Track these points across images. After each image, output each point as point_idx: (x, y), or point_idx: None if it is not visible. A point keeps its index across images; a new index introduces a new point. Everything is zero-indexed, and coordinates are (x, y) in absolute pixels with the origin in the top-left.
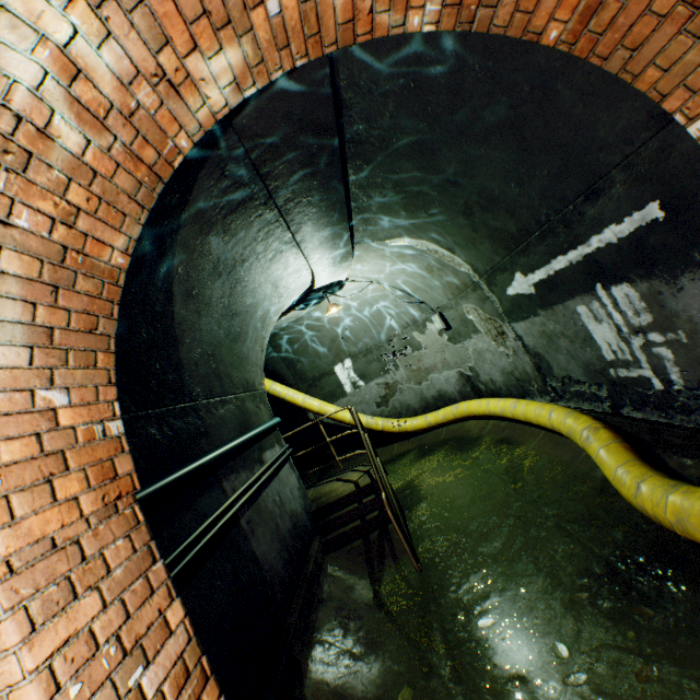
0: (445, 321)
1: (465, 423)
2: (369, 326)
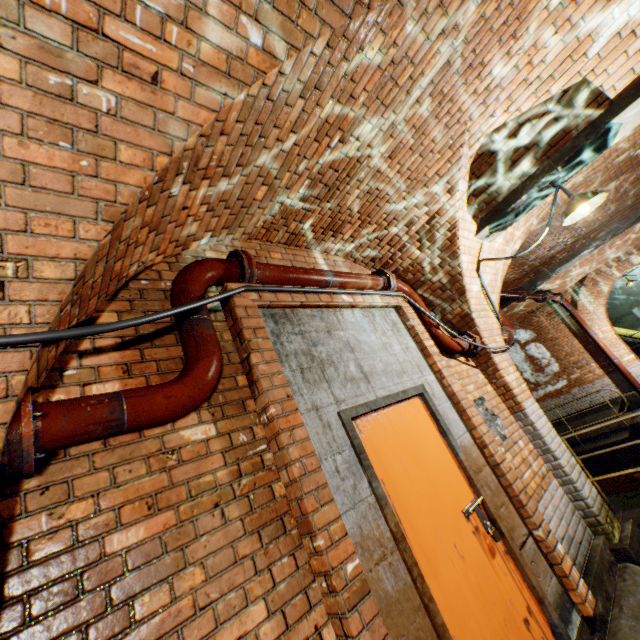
0: None
1: None
2: None
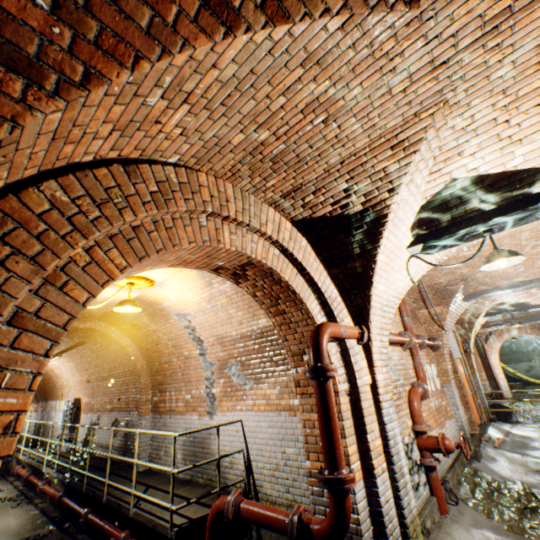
0: None
1: None
2: (526, 344)
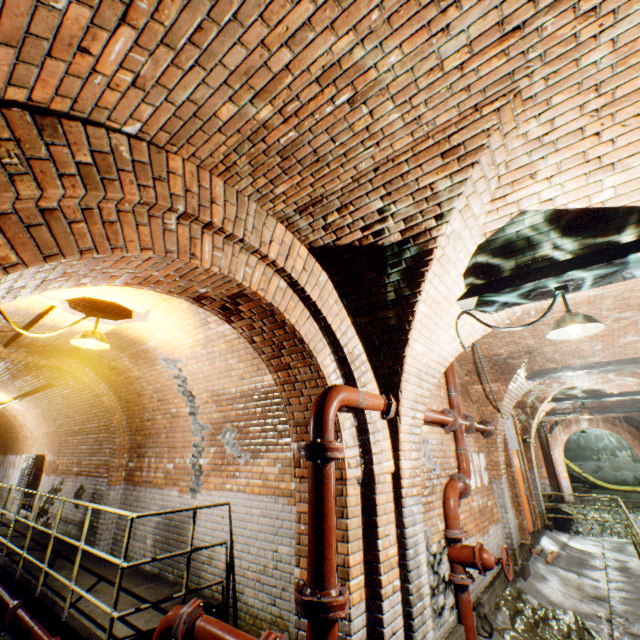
0: (631, 453)
1: (632, 494)
2: (596, 440)
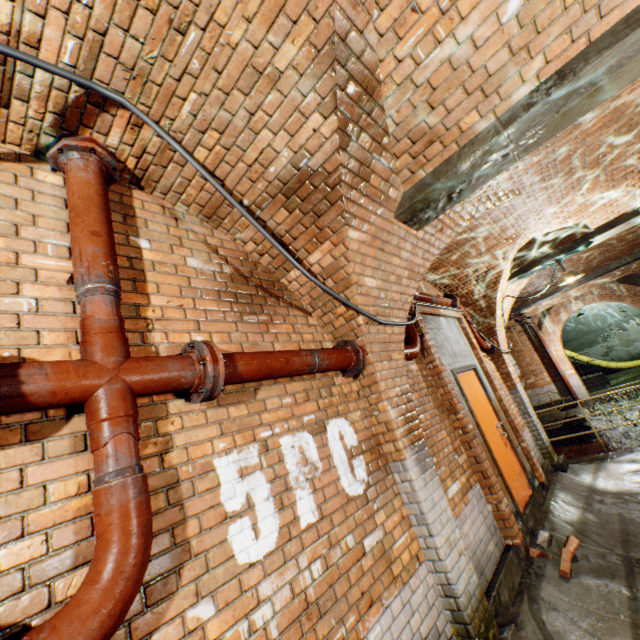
0: None
1: None
2: (597, 319)
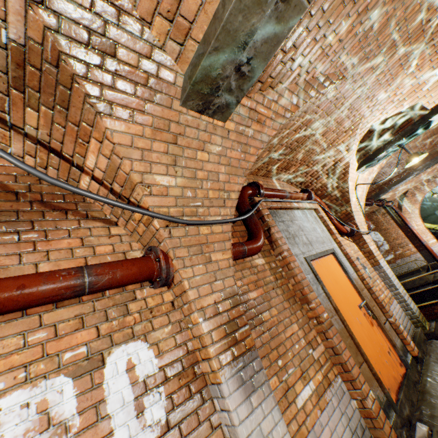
0: None
1: None
2: None
